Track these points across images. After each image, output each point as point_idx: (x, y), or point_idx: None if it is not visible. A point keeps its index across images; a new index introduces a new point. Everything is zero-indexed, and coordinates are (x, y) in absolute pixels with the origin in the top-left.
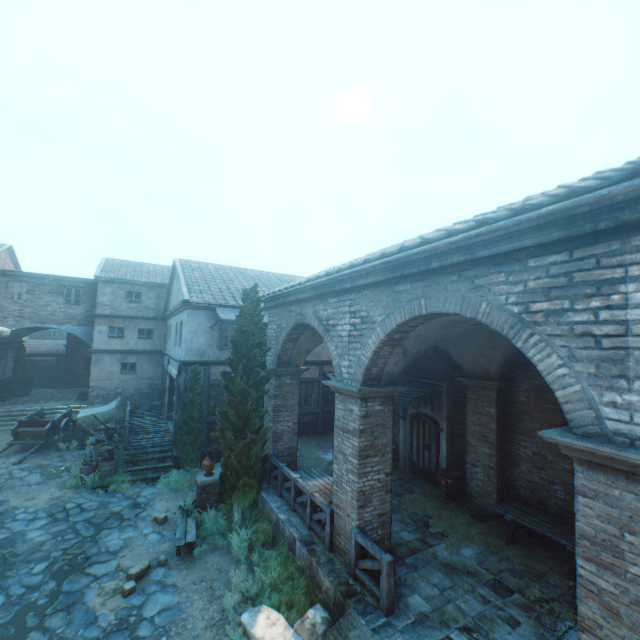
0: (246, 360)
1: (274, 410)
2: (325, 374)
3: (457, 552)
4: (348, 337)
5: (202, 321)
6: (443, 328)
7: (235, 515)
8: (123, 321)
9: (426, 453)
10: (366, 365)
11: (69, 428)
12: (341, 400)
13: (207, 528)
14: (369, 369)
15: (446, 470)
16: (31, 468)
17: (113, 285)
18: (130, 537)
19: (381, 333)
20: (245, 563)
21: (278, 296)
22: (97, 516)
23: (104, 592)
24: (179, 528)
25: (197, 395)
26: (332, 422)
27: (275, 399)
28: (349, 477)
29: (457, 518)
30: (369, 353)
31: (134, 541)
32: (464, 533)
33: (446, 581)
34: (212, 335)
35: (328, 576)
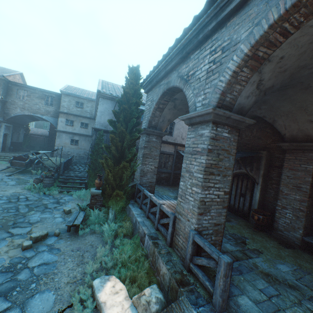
0: (126, 113)
1: (143, 156)
2: (177, 151)
3: (274, 266)
4: (206, 75)
5: (108, 106)
6: (310, 52)
7: (110, 215)
8: (73, 117)
9: (241, 199)
10: (222, 88)
11: (39, 165)
12: (193, 130)
13: (92, 220)
14: (224, 94)
15: (257, 210)
16: (13, 178)
17: (69, 97)
18: (45, 217)
19: (245, 47)
20: (110, 244)
21: (153, 77)
22: (33, 204)
23: (12, 245)
24: (72, 216)
25: (100, 148)
26: (178, 180)
27: (144, 149)
28: (193, 190)
29: (267, 242)
30: (227, 75)
31: (46, 220)
32: (276, 253)
33: (271, 289)
34: (113, 116)
35: (166, 264)
